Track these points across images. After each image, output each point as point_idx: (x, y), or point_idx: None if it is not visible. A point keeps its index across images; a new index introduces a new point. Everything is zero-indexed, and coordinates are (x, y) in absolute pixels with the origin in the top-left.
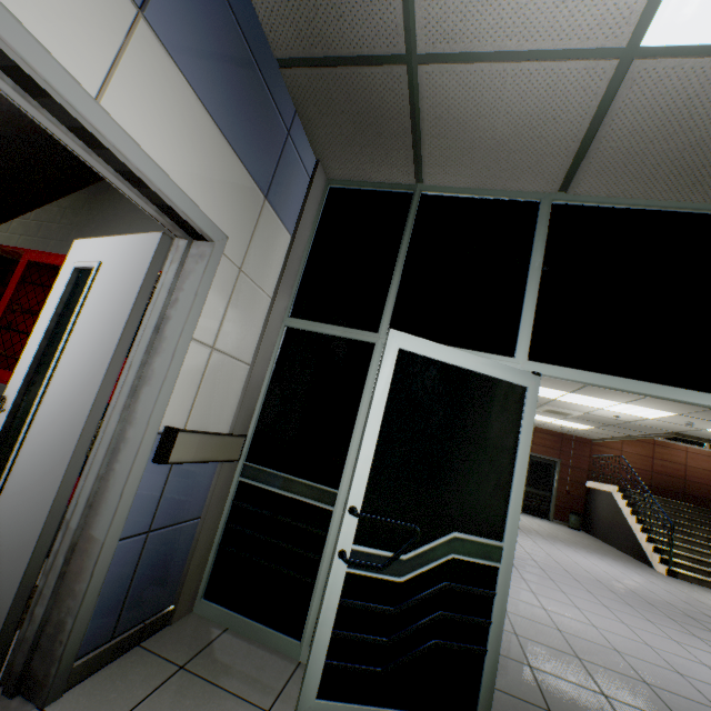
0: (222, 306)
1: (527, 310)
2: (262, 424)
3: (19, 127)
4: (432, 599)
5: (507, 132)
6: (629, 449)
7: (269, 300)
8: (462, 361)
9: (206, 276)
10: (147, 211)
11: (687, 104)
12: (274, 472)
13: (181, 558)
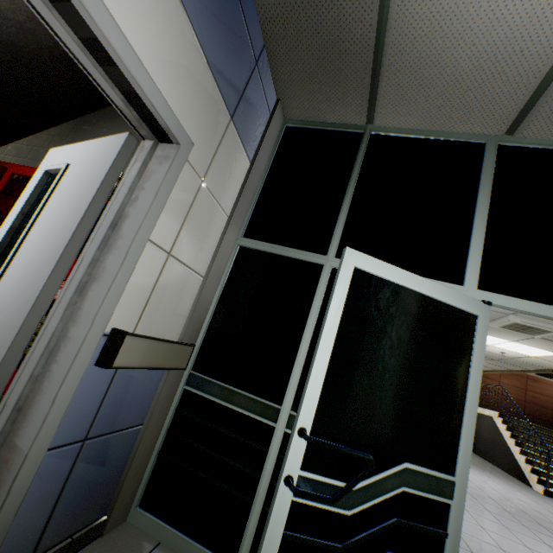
0: (182, 213)
1: (475, 241)
2: (210, 335)
3: (17, 56)
4: (381, 536)
5: (468, 67)
6: (506, 380)
7: (226, 218)
8: (416, 284)
9: (168, 177)
10: (113, 101)
11: None
12: (219, 383)
13: (119, 466)
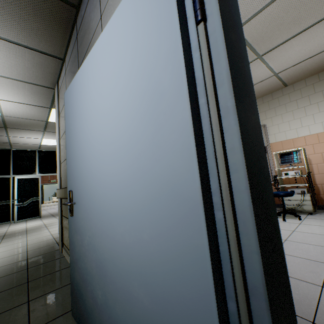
0: None
1: (37, 167)
2: None
3: None
4: (31, 206)
5: (28, 146)
6: None
7: None
8: (28, 177)
9: None
10: None
11: (50, 146)
12: None
13: None
